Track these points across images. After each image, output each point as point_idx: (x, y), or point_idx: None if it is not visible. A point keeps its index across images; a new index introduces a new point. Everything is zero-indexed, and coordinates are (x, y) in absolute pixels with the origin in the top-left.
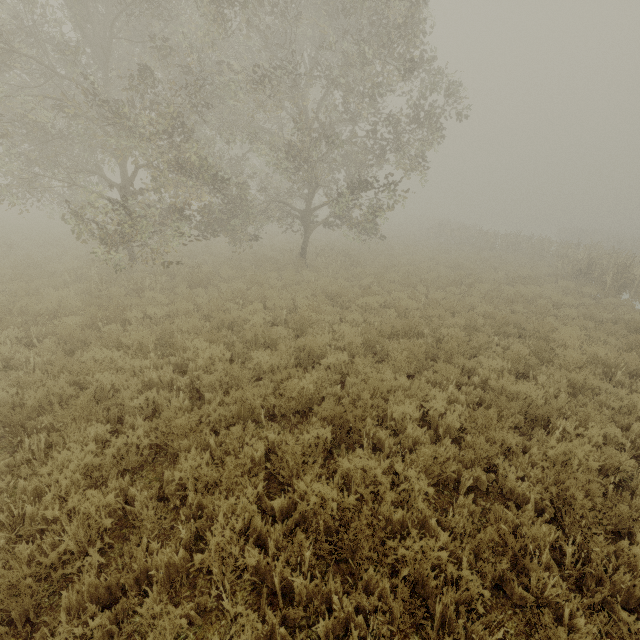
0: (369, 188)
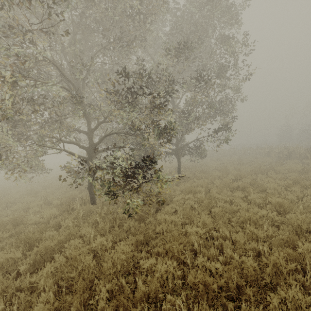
0: (219, 131)
